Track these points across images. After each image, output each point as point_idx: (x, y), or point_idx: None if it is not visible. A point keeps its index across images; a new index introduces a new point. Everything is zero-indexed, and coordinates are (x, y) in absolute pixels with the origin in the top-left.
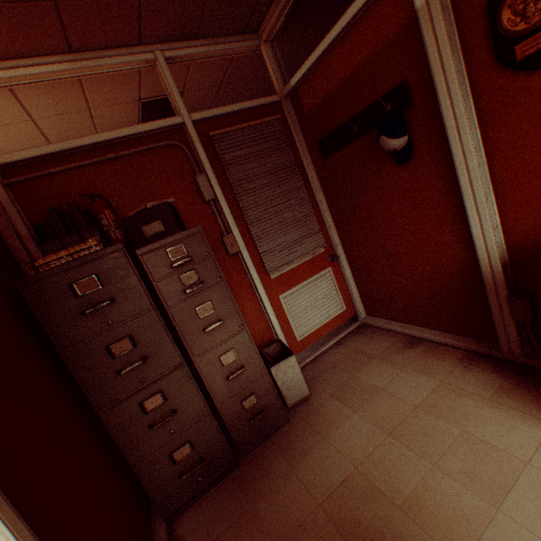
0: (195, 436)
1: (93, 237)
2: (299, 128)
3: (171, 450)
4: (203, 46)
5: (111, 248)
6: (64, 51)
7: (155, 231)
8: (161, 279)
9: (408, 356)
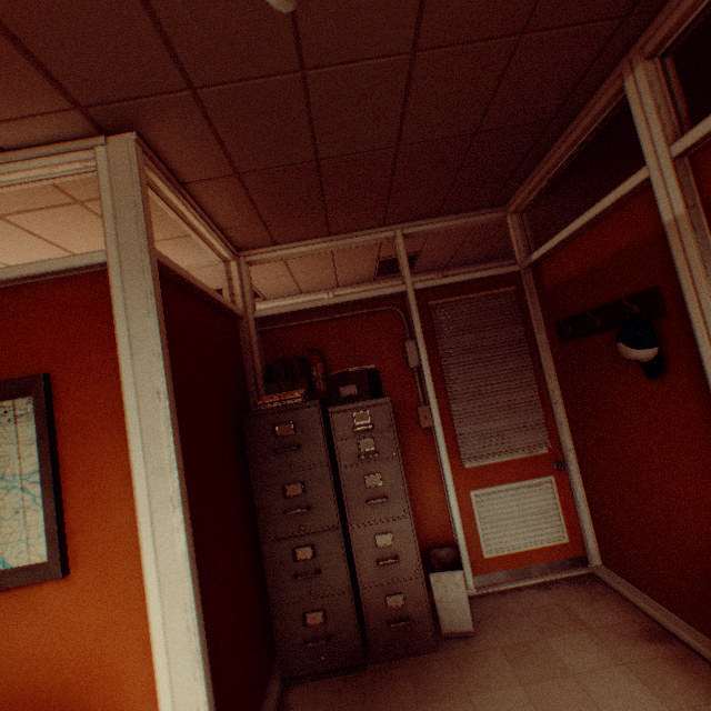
0: (330, 607)
1: (301, 386)
2: (537, 302)
3: (305, 609)
4: (442, 221)
5: (309, 402)
6: (324, 236)
7: (349, 392)
8: (342, 438)
9: (638, 650)
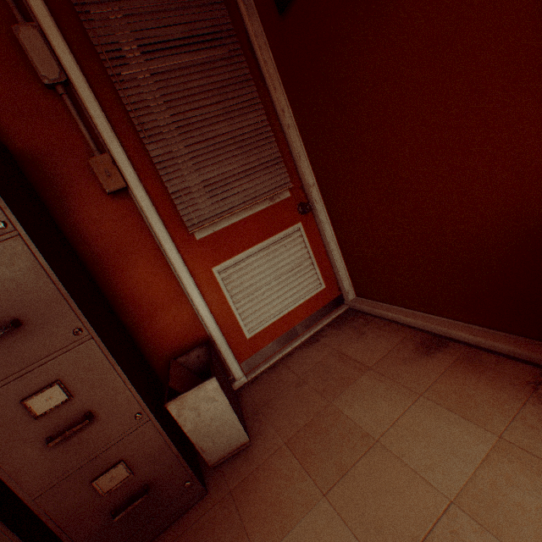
0: None
1: None
2: None
3: None
4: None
5: None
6: None
7: None
8: None
9: (426, 371)
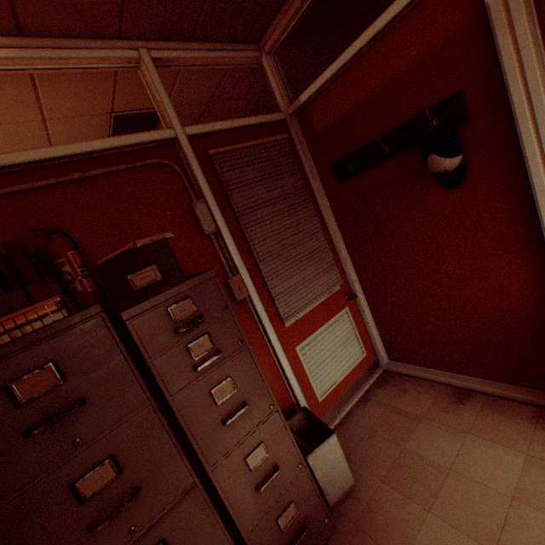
0: None
1: (47, 294)
2: (308, 150)
3: None
4: (198, 50)
5: (80, 313)
6: (10, 32)
7: (147, 280)
8: (160, 353)
9: (464, 415)
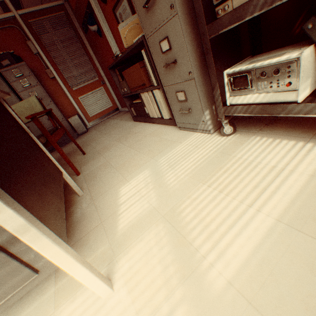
0: None
1: None
2: (76, 19)
3: None
4: None
5: None
6: None
7: (7, 64)
8: (13, 82)
9: (121, 116)
